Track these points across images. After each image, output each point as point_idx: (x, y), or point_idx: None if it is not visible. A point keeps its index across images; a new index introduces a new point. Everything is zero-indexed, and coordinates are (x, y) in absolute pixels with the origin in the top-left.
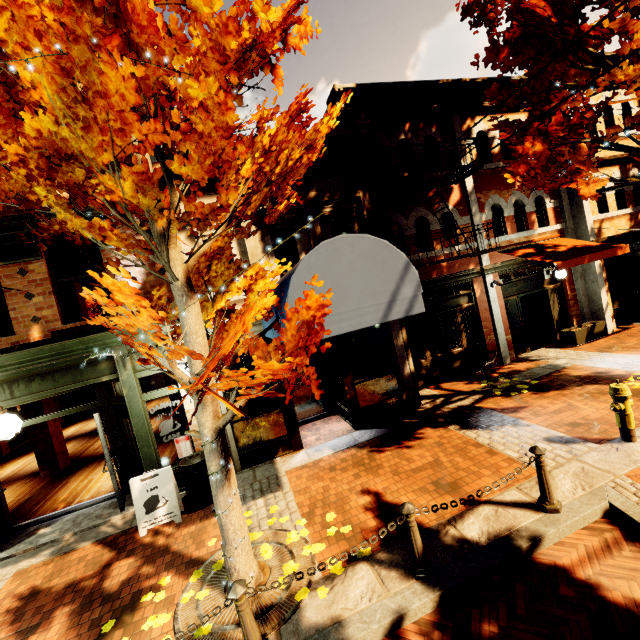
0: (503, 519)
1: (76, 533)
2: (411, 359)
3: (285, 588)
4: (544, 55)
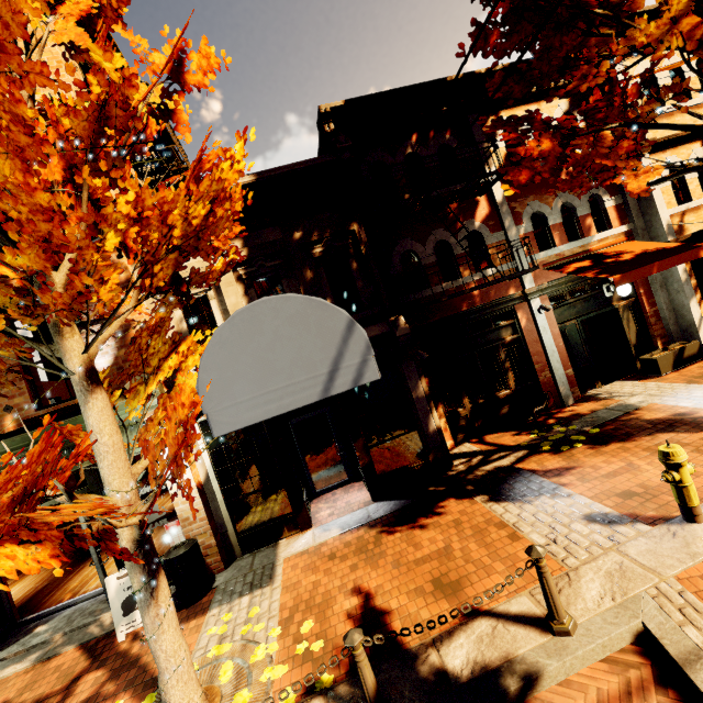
0: (499, 642)
1: (66, 633)
2: (435, 413)
3: None
4: (546, 28)
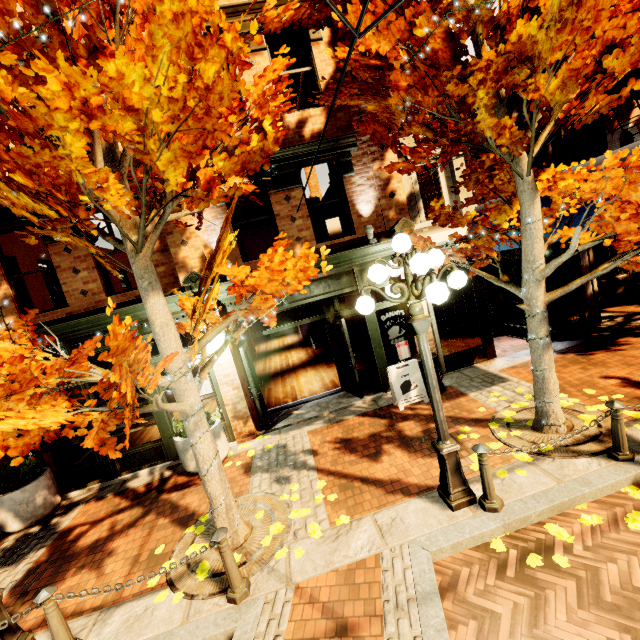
0: None
1: (331, 412)
2: (595, 279)
3: (597, 427)
4: None
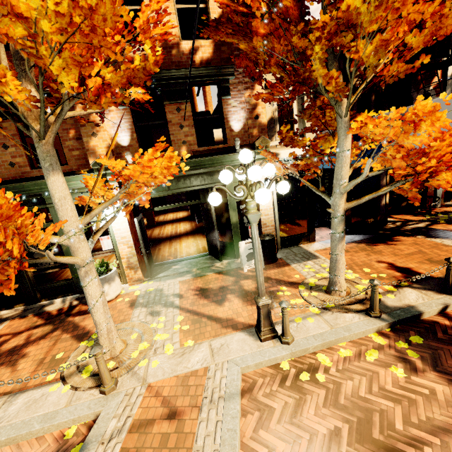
0: None
1: (198, 269)
2: (388, 195)
3: (365, 294)
4: None
